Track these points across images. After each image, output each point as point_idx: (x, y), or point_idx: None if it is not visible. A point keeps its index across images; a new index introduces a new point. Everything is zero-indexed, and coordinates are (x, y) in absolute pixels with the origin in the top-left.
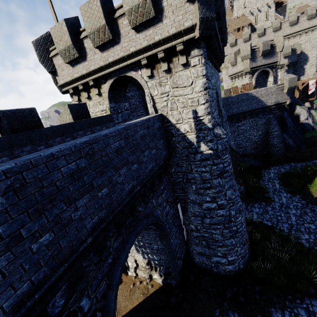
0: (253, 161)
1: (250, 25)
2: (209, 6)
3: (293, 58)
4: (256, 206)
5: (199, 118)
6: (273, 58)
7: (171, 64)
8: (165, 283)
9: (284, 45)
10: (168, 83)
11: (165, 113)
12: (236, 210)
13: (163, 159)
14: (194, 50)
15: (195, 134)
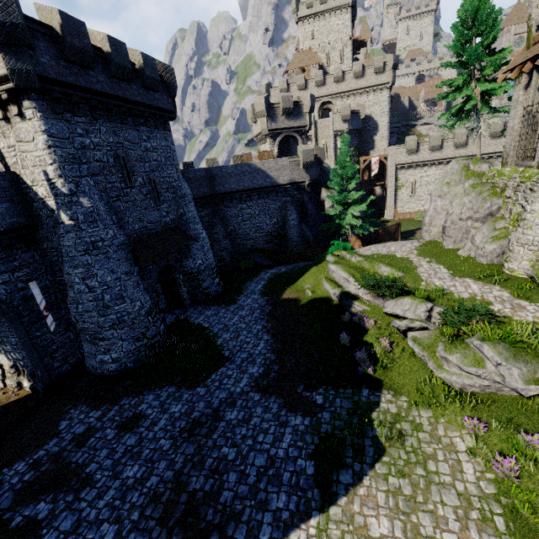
0: (261, 259)
1: (320, 65)
2: (20, 58)
3: (357, 124)
4: (212, 309)
5: (52, 180)
6: (300, 121)
7: (8, 113)
8: (32, 388)
9: (313, 105)
10: (12, 136)
11: (18, 171)
12: (112, 294)
13: (9, 226)
14: (25, 101)
15: (54, 200)
